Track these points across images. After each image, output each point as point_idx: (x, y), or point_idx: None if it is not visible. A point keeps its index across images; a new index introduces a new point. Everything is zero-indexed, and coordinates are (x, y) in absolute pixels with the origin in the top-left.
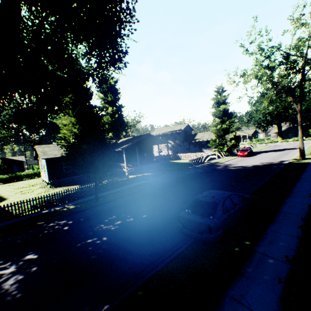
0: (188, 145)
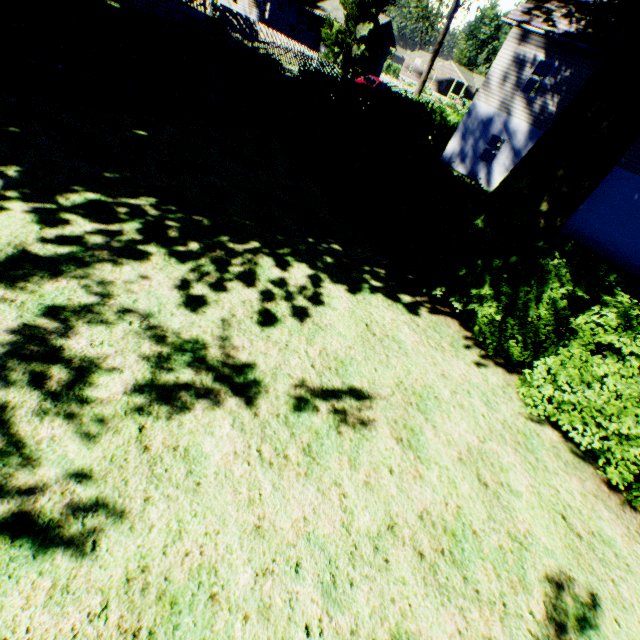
0: (297, 17)
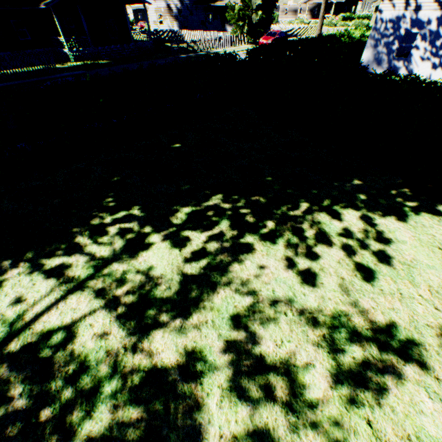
0: (204, 13)
